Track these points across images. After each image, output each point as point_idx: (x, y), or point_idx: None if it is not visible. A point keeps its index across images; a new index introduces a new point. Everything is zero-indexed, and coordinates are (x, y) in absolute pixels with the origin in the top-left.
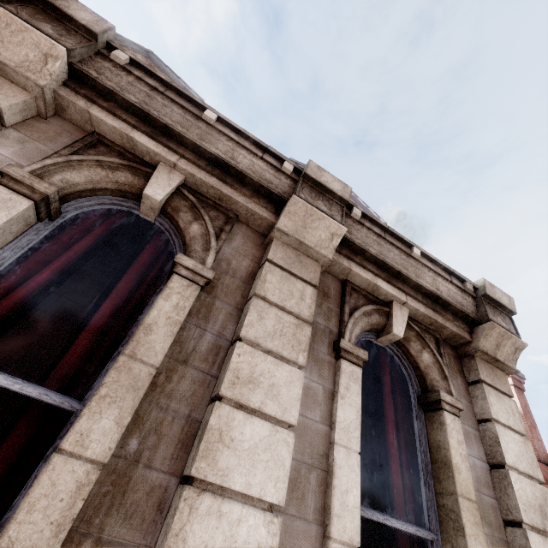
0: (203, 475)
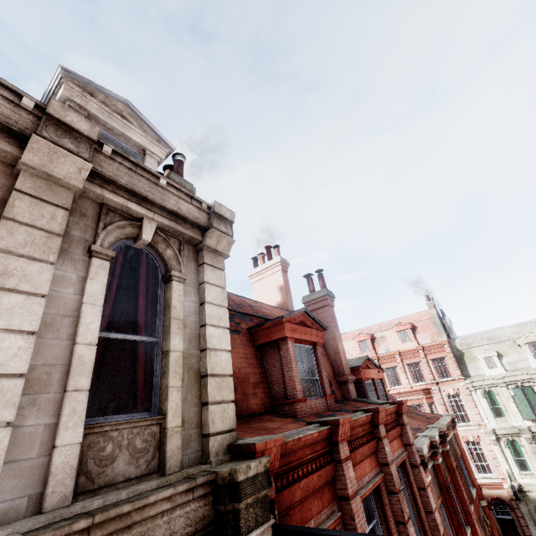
0: None
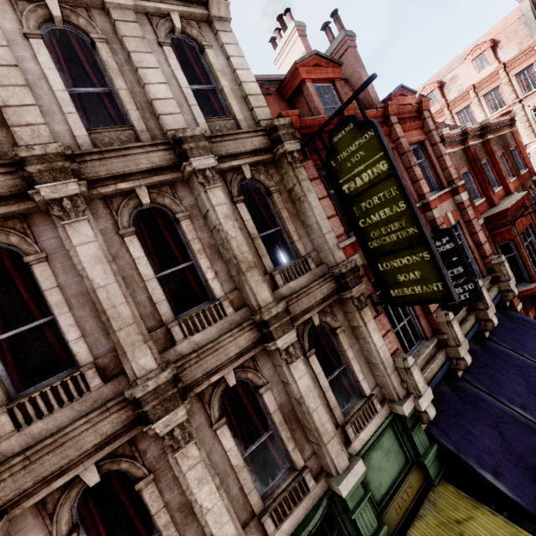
0: (146, 82)
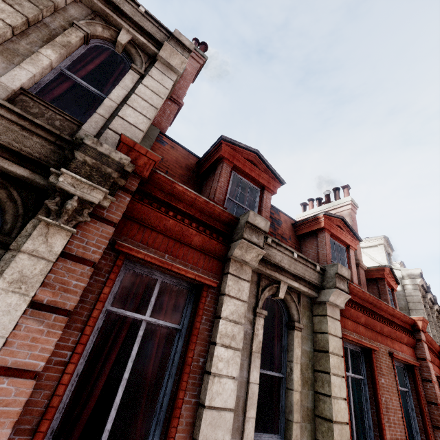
0: None
